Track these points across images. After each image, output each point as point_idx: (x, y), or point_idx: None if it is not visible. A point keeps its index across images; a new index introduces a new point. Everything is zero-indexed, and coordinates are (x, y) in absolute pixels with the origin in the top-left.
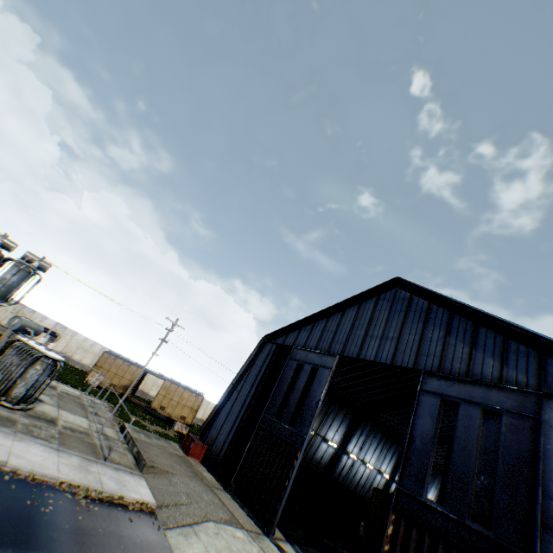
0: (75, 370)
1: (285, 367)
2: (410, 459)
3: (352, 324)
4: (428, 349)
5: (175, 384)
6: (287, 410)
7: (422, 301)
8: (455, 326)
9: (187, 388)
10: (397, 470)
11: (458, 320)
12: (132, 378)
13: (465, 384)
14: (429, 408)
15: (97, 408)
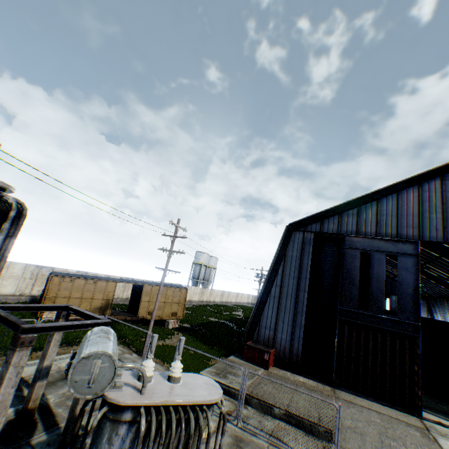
0: None
1: (344, 257)
2: None
3: (419, 207)
4: None
5: (156, 286)
6: (374, 301)
7: None
8: None
9: (167, 285)
10: None
11: None
12: (105, 296)
13: None
14: None
15: None
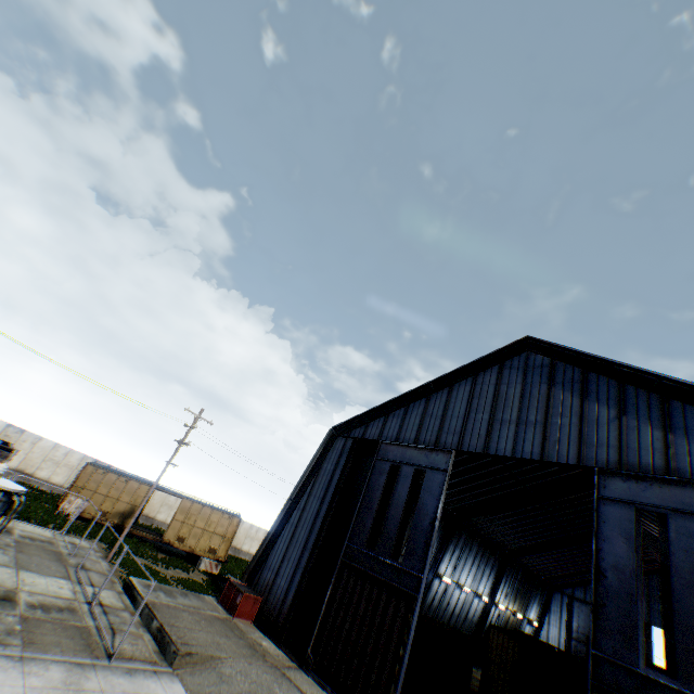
0: (41, 494)
1: (372, 472)
2: (605, 605)
3: (468, 405)
4: (595, 436)
5: (199, 504)
6: (384, 536)
7: (571, 368)
8: (632, 401)
9: (215, 507)
10: (498, 589)
11: (634, 393)
12: (133, 500)
13: (669, 485)
14: (619, 524)
15: (84, 558)
